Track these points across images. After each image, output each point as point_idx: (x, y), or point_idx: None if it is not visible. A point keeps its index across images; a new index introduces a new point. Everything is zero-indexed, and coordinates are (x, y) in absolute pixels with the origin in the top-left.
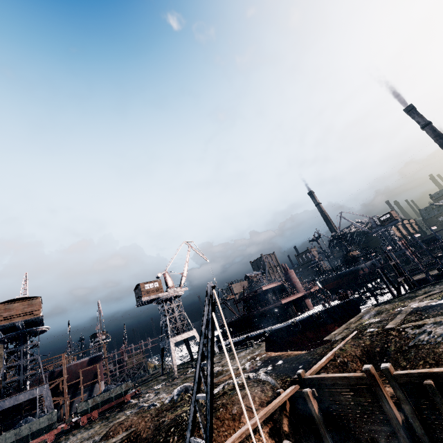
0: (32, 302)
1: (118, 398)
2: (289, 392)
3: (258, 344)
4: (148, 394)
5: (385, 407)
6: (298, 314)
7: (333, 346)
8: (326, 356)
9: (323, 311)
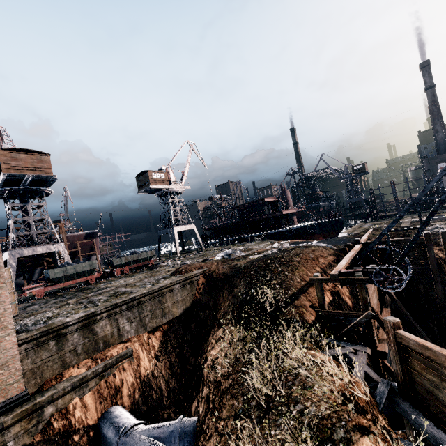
0: (41, 158)
1: (144, 261)
2: (360, 246)
3: (259, 240)
4: (170, 262)
5: (430, 254)
6: (288, 226)
7: (360, 234)
8: (364, 236)
9: (316, 224)
